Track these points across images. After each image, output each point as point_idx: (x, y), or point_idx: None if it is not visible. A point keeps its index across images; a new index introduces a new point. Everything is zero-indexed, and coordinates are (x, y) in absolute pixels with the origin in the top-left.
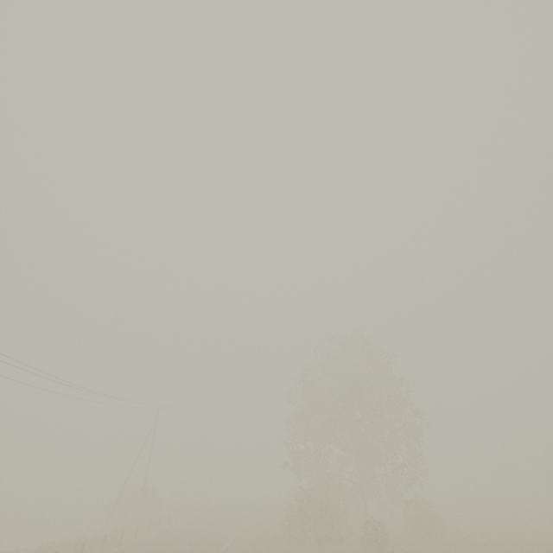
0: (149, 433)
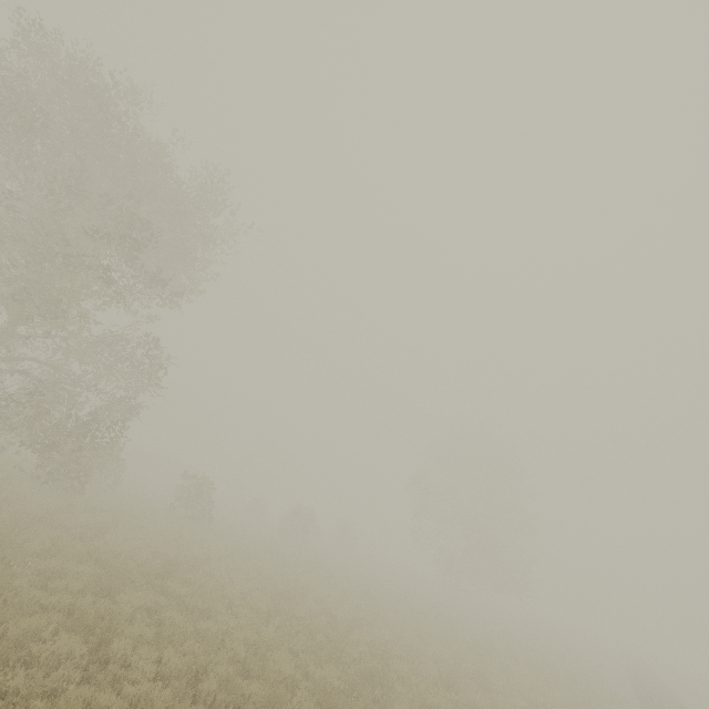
0: None
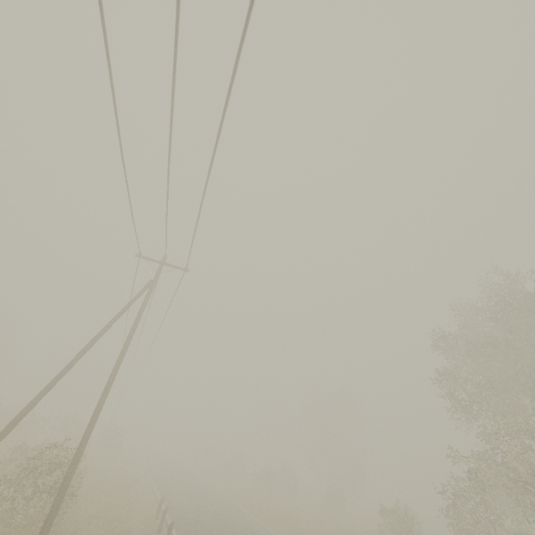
0: (126, 306)
